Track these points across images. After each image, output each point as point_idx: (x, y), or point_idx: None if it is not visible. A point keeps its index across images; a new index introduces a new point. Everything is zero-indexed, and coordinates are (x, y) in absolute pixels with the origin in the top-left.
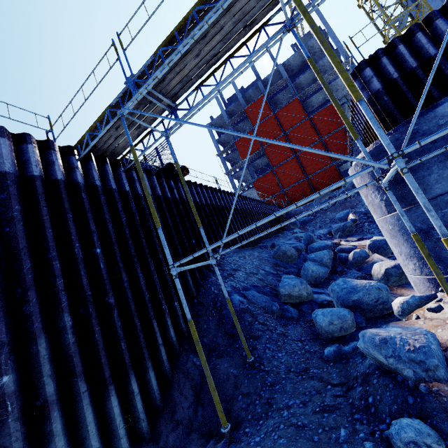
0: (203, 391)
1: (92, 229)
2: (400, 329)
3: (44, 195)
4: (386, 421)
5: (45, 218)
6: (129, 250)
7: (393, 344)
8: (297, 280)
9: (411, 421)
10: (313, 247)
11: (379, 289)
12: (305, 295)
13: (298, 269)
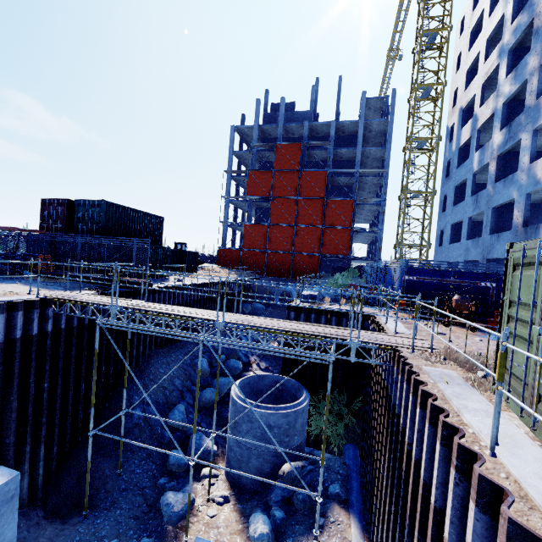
0: (84, 477)
1: (46, 369)
2: (182, 496)
3: (20, 352)
4: (148, 533)
5: (16, 371)
6: (70, 377)
7: (169, 506)
8: (182, 417)
9: (149, 540)
10: (229, 364)
11: (209, 453)
12: (181, 428)
13: (202, 387)
